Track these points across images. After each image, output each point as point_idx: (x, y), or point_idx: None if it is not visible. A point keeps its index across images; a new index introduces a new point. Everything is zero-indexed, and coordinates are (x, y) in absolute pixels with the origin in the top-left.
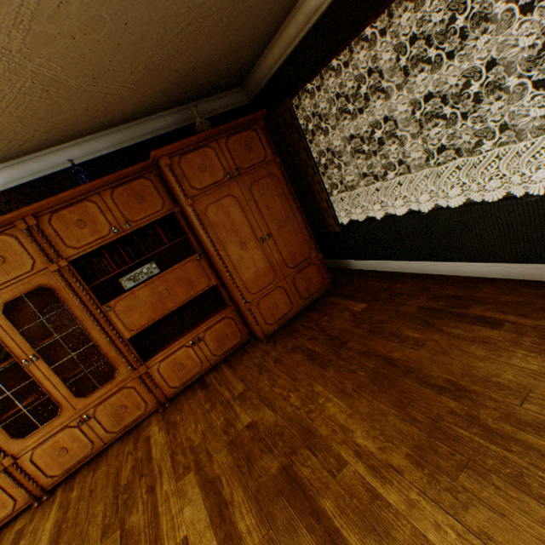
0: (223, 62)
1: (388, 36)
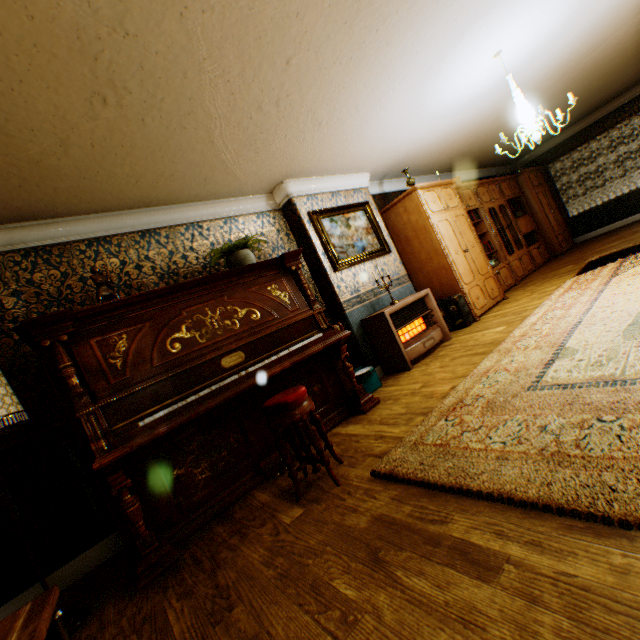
0: (528, 149)
1: (602, 140)
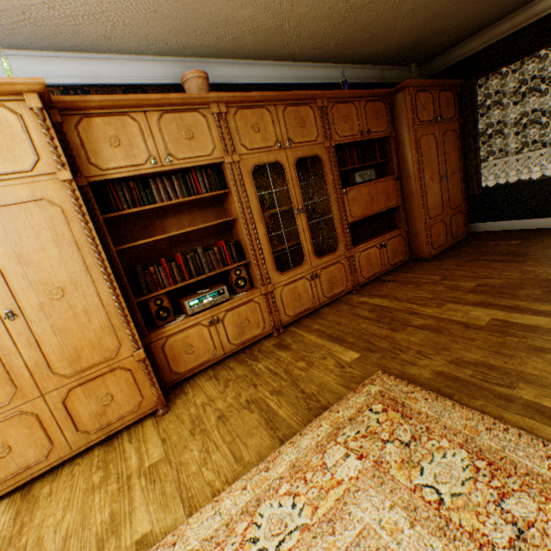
0: (448, 36)
1: None
